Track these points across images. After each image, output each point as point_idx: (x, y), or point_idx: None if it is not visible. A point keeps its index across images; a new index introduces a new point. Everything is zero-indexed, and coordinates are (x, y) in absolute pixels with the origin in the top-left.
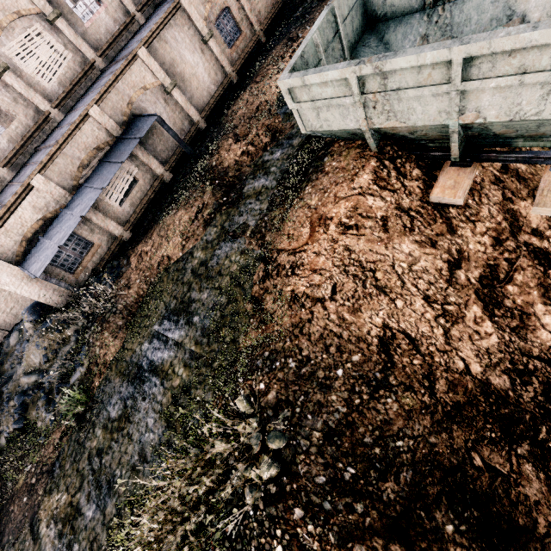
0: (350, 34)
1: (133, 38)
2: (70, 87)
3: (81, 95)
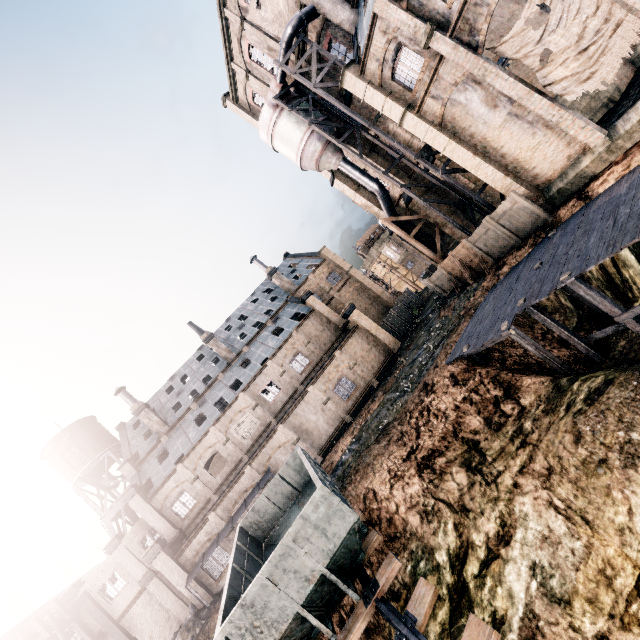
0: (299, 479)
1: (291, 405)
2: (255, 441)
3: (261, 442)
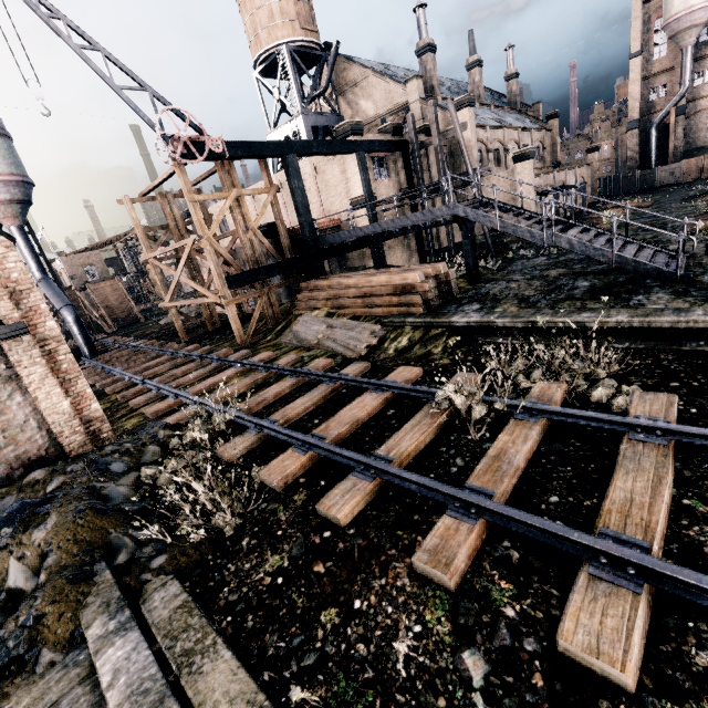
0: None
1: None
2: None
3: None
